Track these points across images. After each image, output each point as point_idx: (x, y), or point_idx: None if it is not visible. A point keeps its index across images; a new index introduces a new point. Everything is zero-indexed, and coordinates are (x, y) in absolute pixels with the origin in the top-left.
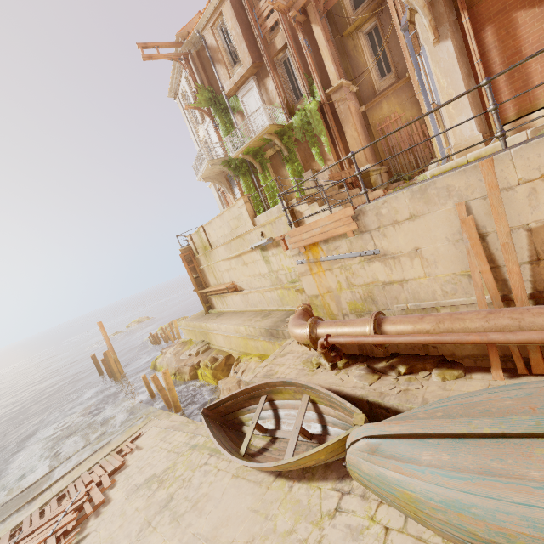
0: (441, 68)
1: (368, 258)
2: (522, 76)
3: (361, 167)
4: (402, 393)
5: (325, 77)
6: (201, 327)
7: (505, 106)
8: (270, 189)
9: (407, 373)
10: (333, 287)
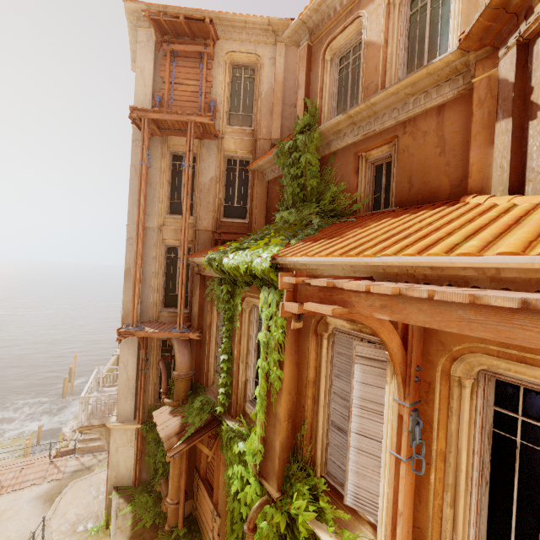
0: None
1: None
2: None
3: None
4: None
5: None
6: None
7: None
8: None
9: None
10: None
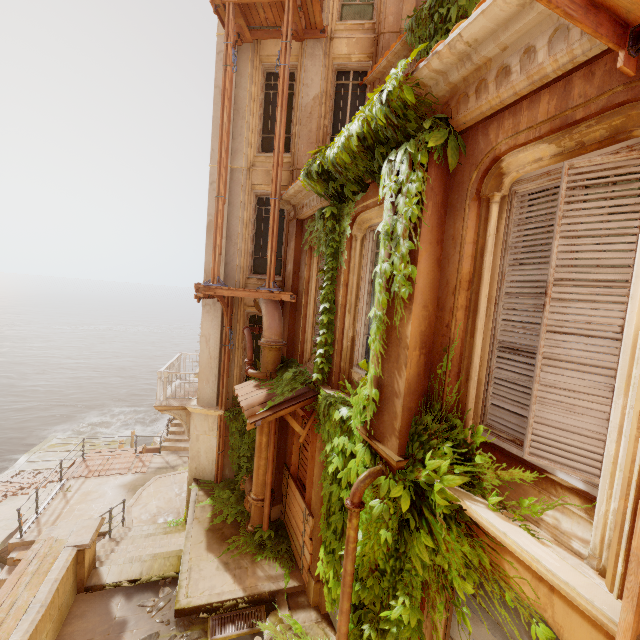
0: None
1: None
2: None
3: None
4: None
5: None
6: None
7: None
8: None
9: None
10: None
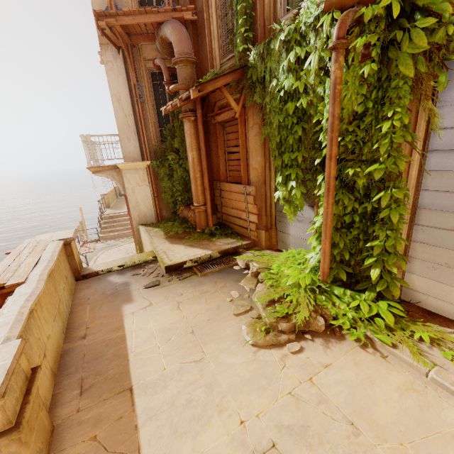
0: None
1: None
2: None
3: None
4: None
5: None
6: None
7: None
8: None
9: None
10: None
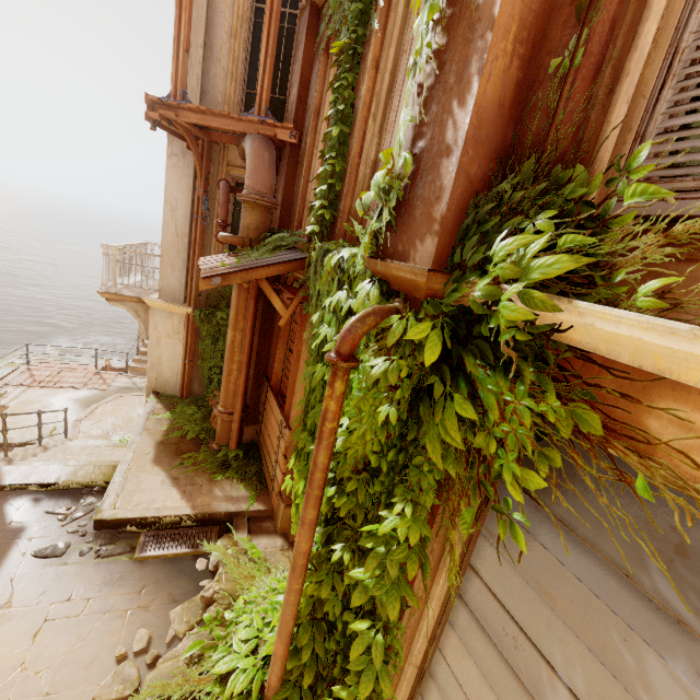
0: None
1: None
2: None
3: None
4: None
5: None
6: None
7: None
8: None
9: None
10: None
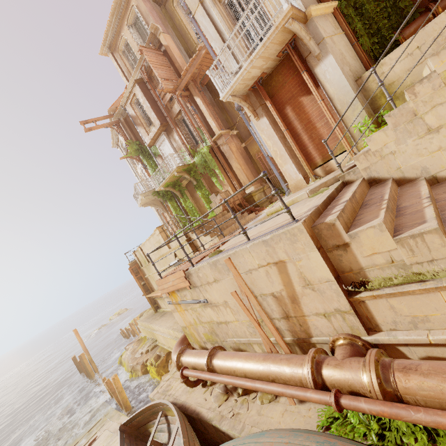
0: (265, 134)
1: (203, 305)
2: (317, 136)
3: (248, 189)
4: (234, 418)
5: (211, 129)
6: (149, 327)
7: (313, 155)
8: (190, 208)
9: (244, 394)
10: (192, 322)
